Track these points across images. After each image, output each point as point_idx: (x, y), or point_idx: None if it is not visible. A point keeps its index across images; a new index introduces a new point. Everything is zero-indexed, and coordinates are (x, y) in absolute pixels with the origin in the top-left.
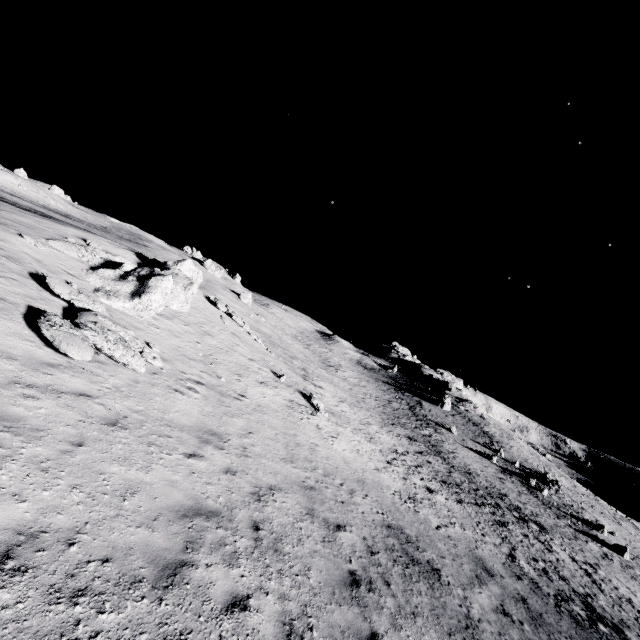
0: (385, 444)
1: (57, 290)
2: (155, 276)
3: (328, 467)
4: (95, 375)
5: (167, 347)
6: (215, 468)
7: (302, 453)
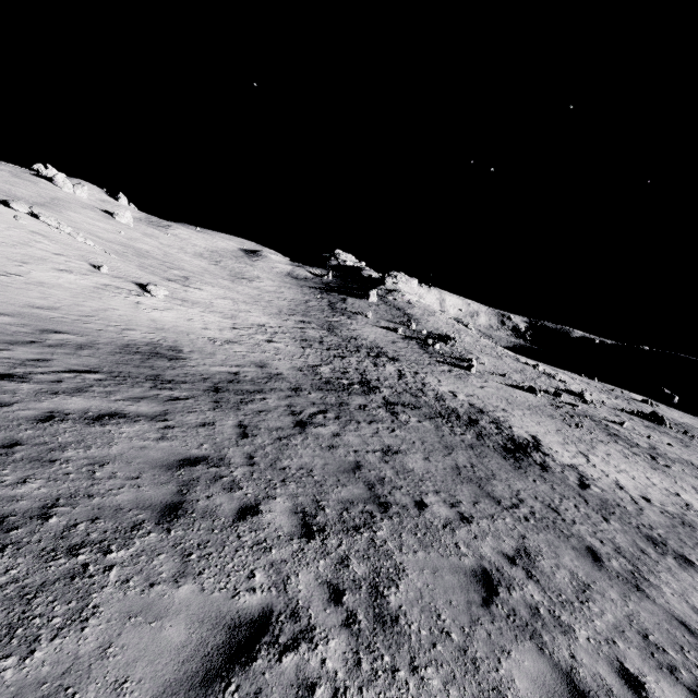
0: (251, 321)
1: None
2: None
3: (114, 319)
4: None
5: None
6: None
7: (78, 309)
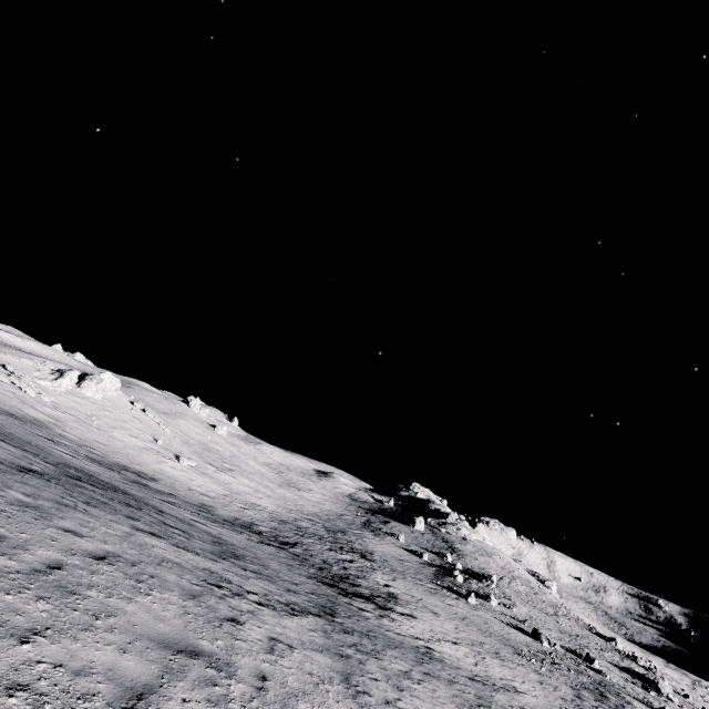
0: (250, 500)
1: (9, 368)
2: (69, 371)
3: (135, 459)
4: (8, 388)
5: (64, 403)
6: (41, 416)
7: (119, 450)
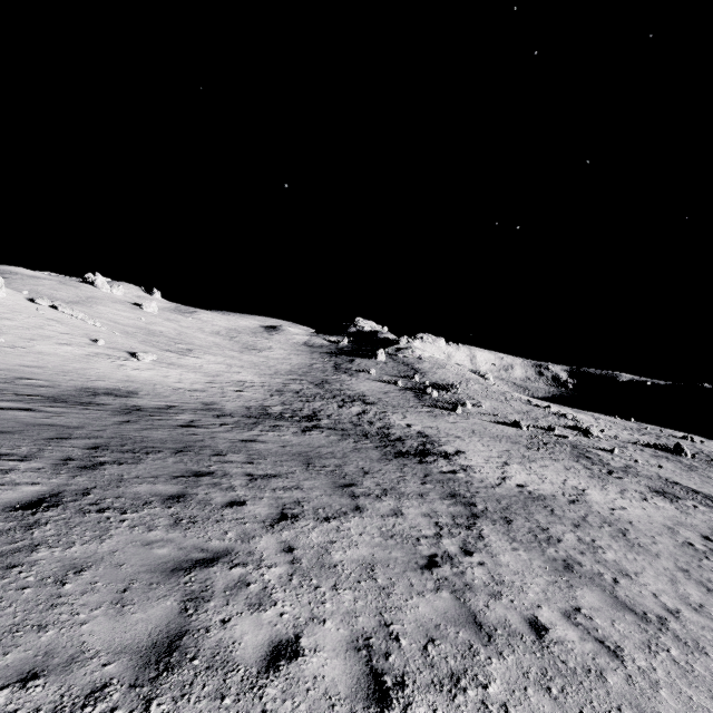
0: (233, 379)
1: None
2: None
3: (90, 374)
4: None
5: None
6: None
7: (62, 368)
